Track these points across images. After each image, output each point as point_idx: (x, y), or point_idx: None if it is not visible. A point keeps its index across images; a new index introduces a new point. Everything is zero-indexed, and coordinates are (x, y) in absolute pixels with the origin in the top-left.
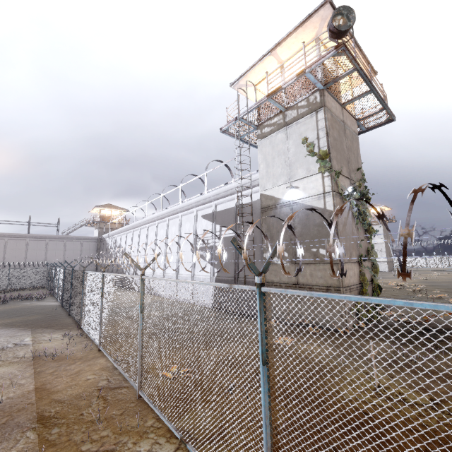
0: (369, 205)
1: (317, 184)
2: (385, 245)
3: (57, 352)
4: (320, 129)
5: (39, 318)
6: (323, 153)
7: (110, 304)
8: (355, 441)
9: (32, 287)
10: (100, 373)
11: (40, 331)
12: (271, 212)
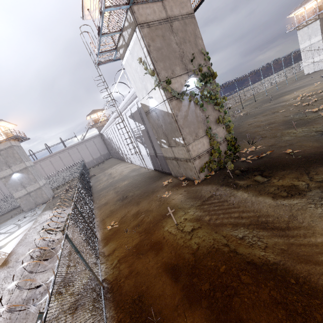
0: (303, 1)
1: (159, 95)
2: (322, 42)
3: None
4: (143, 48)
5: None
6: (150, 72)
7: (110, 179)
8: (151, 250)
9: None
10: None
11: None
12: (149, 116)
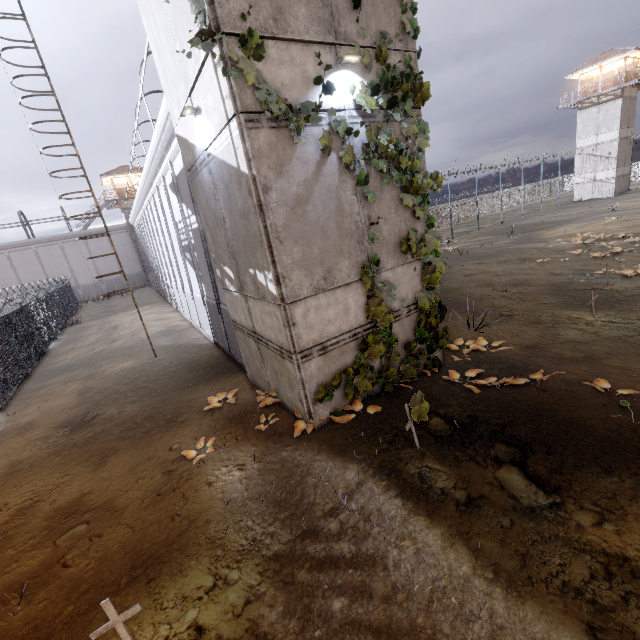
0: (601, 55)
1: (215, 95)
2: (618, 144)
3: None
4: None
5: None
6: None
7: (103, 343)
8: None
9: None
10: None
11: None
12: (197, 182)
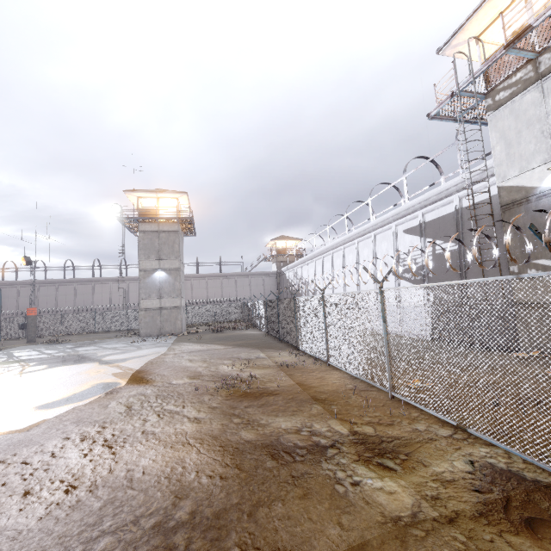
0: None
1: None
2: None
3: (292, 364)
4: None
5: (257, 342)
6: None
7: None
8: None
9: (232, 321)
10: (341, 380)
11: (266, 350)
12: (520, 209)
